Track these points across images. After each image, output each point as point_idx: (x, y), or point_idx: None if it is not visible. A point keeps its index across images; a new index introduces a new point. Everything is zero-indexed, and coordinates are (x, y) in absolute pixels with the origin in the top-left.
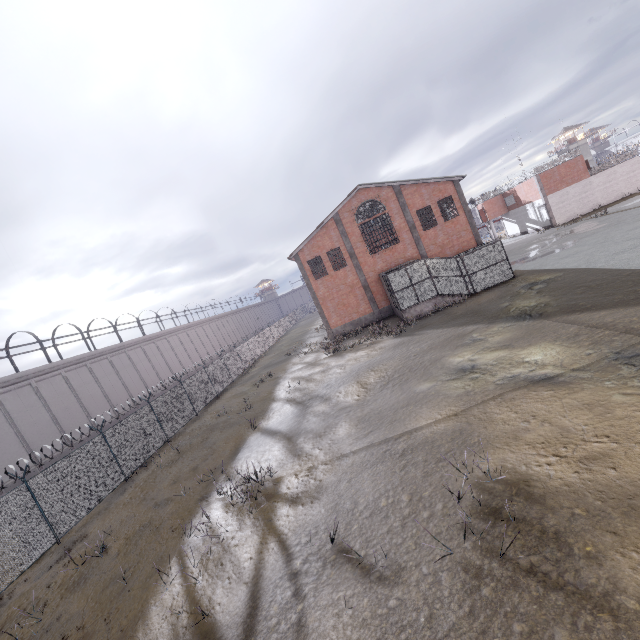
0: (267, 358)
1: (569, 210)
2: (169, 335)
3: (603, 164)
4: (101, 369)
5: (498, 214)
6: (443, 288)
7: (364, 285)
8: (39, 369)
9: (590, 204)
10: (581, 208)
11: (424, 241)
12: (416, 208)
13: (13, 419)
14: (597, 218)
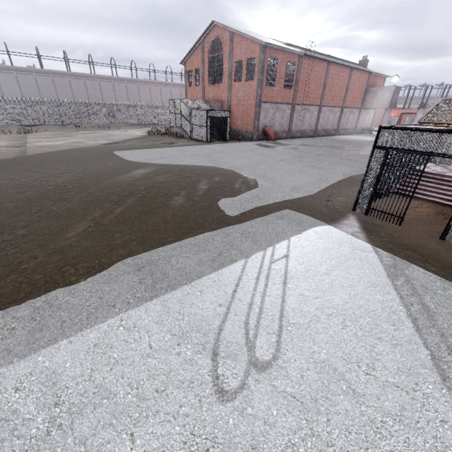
0: None
1: None
2: (173, 86)
3: None
4: (119, 87)
5: None
6: (184, 125)
7: None
8: (88, 75)
9: None
10: None
11: (232, 90)
12: (236, 59)
13: (73, 90)
14: None
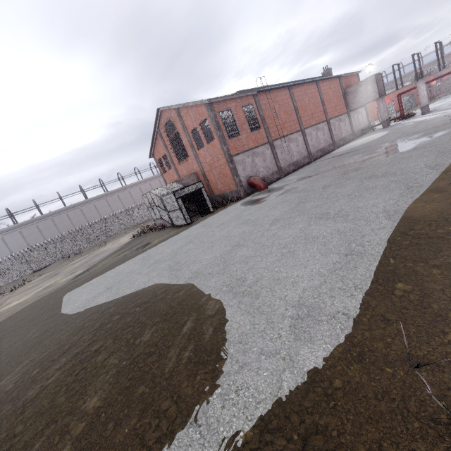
0: None
1: None
2: (161, 176)
3: None
4: (112, 199)
5: None
6: (162, 214)
7: None
8: (81, 202)
9: None
10: None
11: (200, 158)
12: (190, 129)
13: (72, 221)
14: None
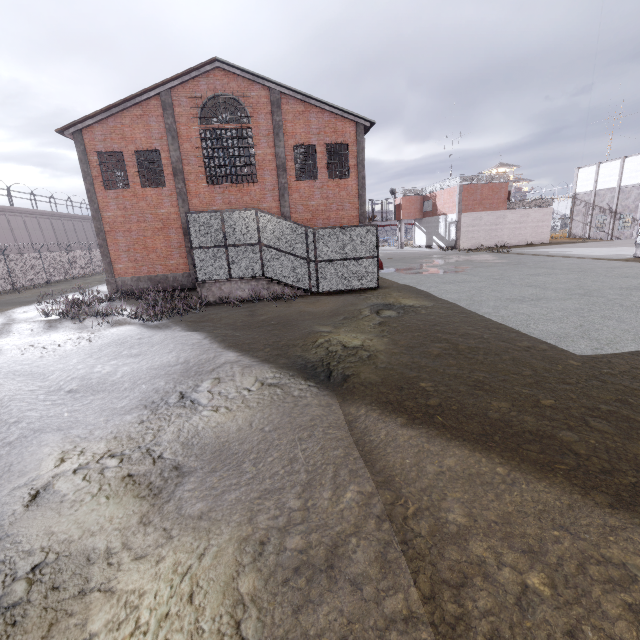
0: (34, 291)
1: (476, 237)
2: None
3: (522, 202)
4: None
5: (412, 216)
6: (274, 268)
7: (185, 227)
8: None
9: (496, 239)
10: (487, 240)
11: (292, 195)
12: (295, 140)
13: None
14: (498, 253)
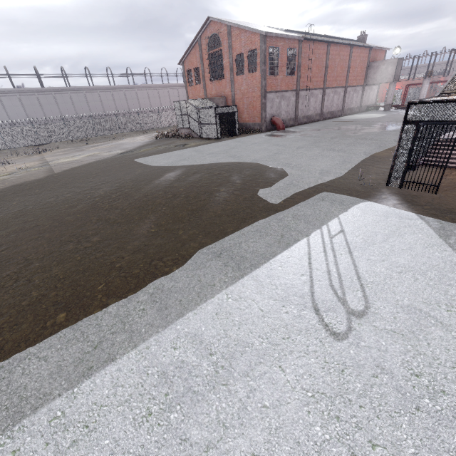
0: None
1: None
2: (170, 88)
3: None
4: (118, 96)
5: None
6: (192, 125)
7: None
8: (87, 87)
9: None
10: None
11: (235, 84)
12: (236, 52)
13: (74, 104)
14: None
